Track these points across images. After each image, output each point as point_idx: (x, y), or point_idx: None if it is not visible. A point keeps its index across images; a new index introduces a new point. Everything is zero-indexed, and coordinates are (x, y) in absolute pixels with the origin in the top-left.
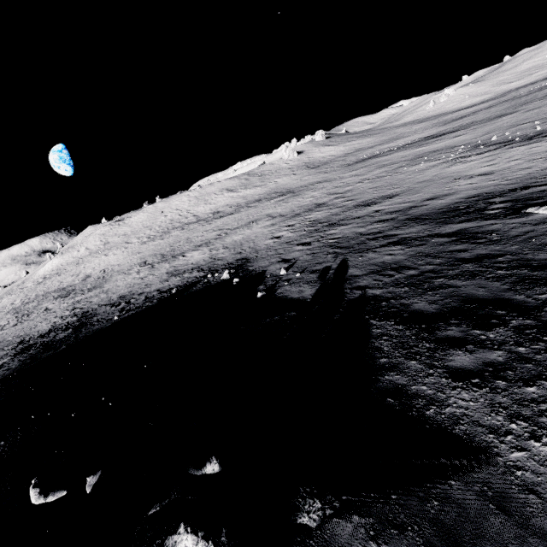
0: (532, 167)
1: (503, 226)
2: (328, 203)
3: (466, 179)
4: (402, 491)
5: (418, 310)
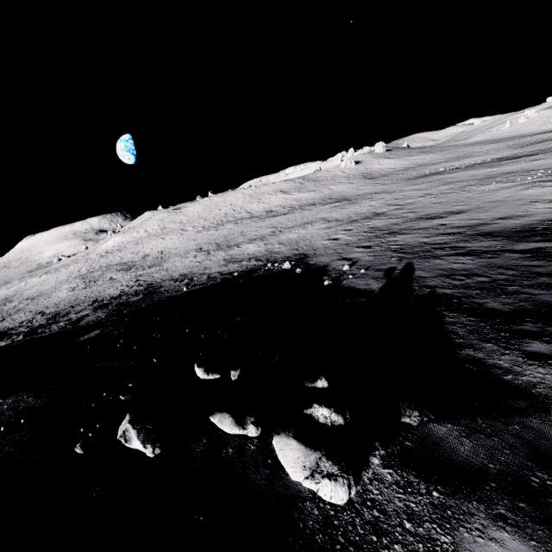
0: None
1: None
2: (387, 213)
3: (544, 203)
4: (486, 417)
5: (491, 308)
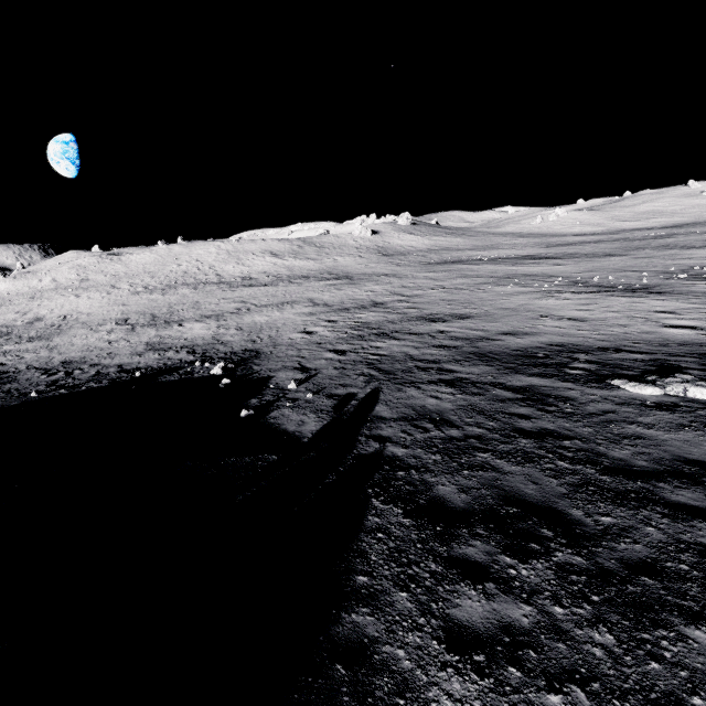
0: (630, 325)
1: (581, 396)
2: (388, 305)
3: (554, 320)
4: None
5: (441, 498)
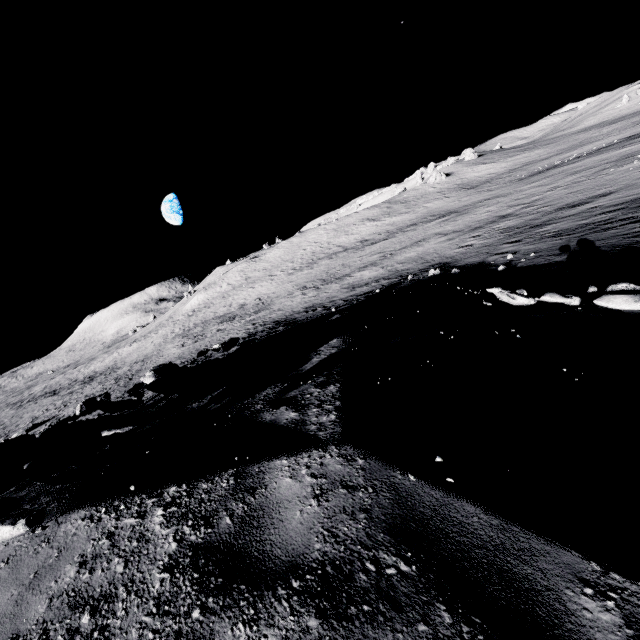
0: None
1: None
2: (516, 213)
3: None
4: None
5: None
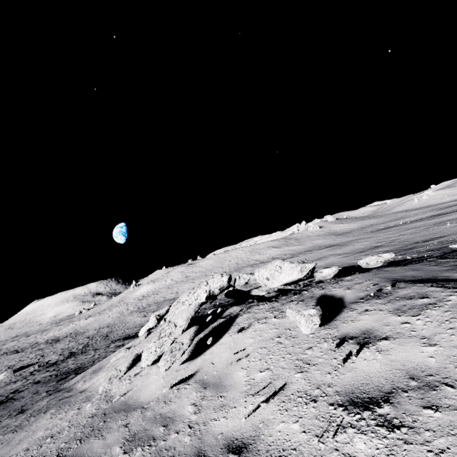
0: None
1: None
2: (385, 245)
3: None
4: None
5: None
